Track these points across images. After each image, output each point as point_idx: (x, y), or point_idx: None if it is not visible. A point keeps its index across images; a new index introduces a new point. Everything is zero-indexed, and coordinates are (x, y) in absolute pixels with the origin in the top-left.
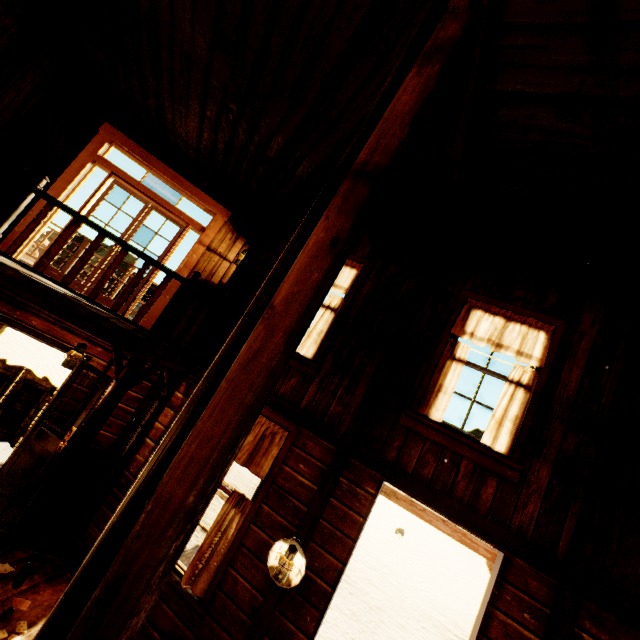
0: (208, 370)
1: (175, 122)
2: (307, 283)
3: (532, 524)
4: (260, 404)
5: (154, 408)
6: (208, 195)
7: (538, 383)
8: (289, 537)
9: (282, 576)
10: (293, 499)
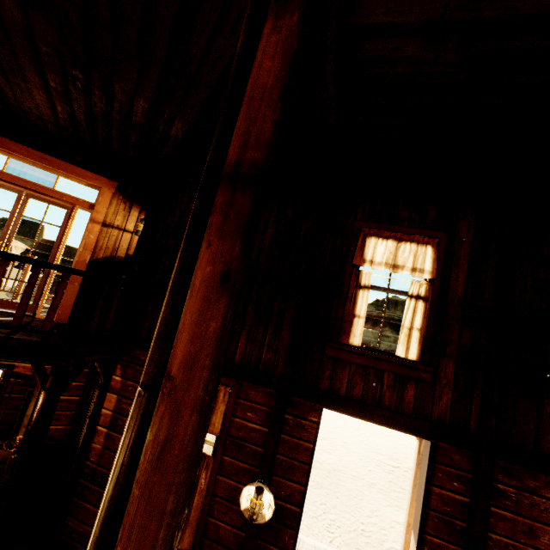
0: (114, 467)
1: (18, 97)
2: (205, 339)
3: (448, 412)
4: (187, 492)
5: (96, 397)
6: (86, 169)
7: (433, 293)
8: (254, 477)
9: (256, 516)
10: (249, 444)
